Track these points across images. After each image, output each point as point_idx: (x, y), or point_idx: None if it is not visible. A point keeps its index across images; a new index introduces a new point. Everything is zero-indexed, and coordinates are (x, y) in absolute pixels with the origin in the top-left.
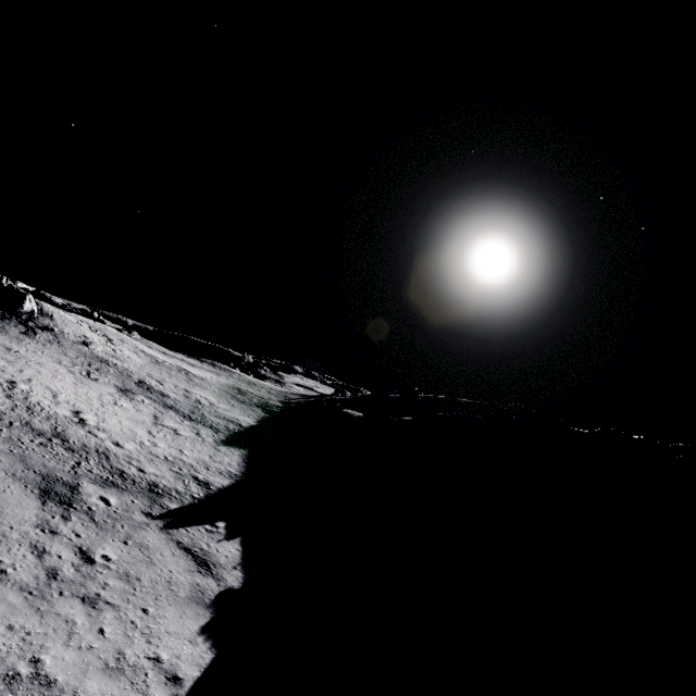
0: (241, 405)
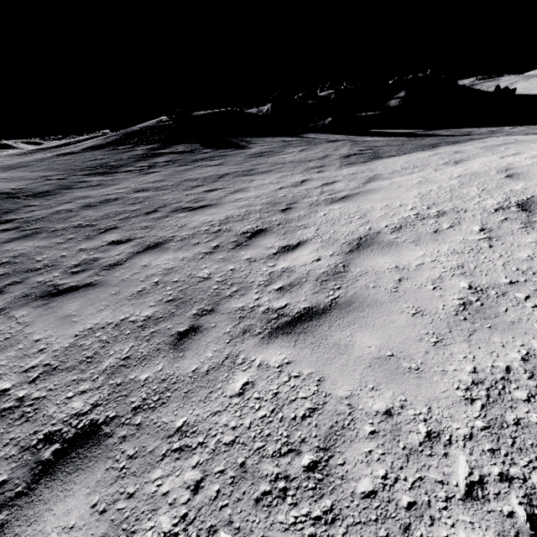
0: None
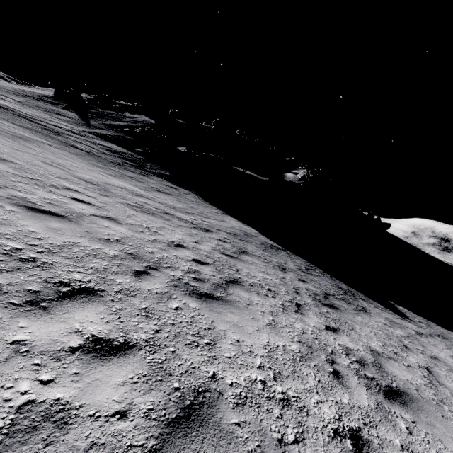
0: (145, 179)
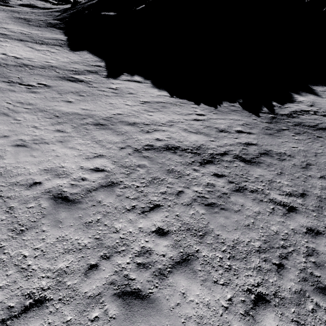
0: (42, 28)
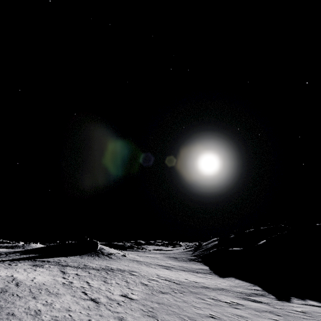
0: (187, 262)
